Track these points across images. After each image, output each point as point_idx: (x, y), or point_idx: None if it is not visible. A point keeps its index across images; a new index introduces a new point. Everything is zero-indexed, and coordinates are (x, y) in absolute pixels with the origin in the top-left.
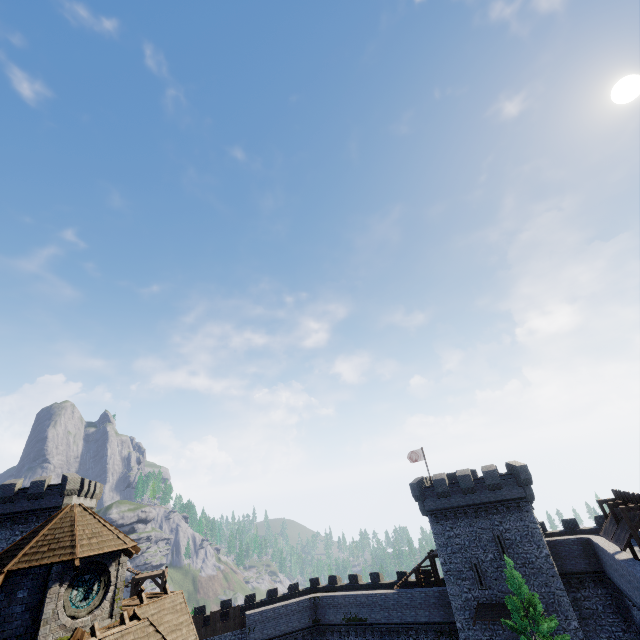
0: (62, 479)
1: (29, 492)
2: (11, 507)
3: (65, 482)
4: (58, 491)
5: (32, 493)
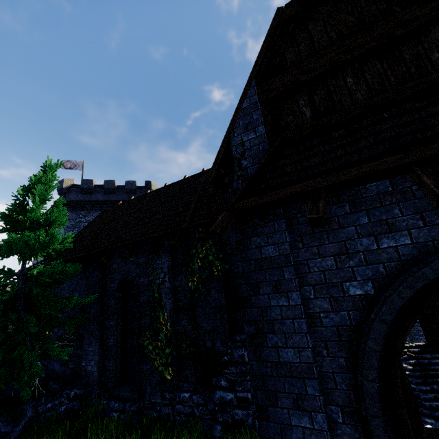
0: (145, 183)
1: (126, 187)
2: (114, 197)
3: (149, 184)
4: (145, 191)
5: (128, 188)
